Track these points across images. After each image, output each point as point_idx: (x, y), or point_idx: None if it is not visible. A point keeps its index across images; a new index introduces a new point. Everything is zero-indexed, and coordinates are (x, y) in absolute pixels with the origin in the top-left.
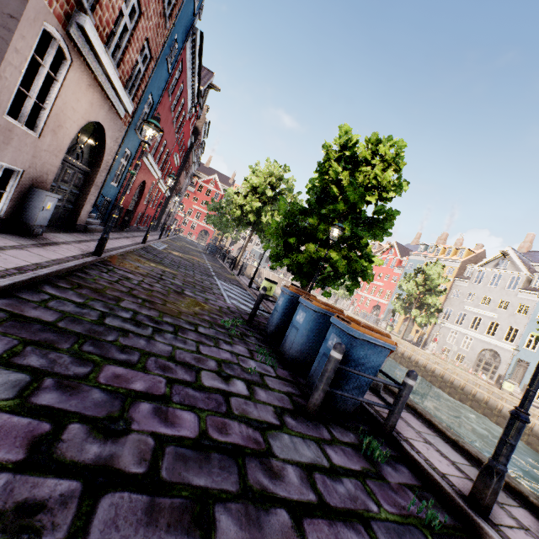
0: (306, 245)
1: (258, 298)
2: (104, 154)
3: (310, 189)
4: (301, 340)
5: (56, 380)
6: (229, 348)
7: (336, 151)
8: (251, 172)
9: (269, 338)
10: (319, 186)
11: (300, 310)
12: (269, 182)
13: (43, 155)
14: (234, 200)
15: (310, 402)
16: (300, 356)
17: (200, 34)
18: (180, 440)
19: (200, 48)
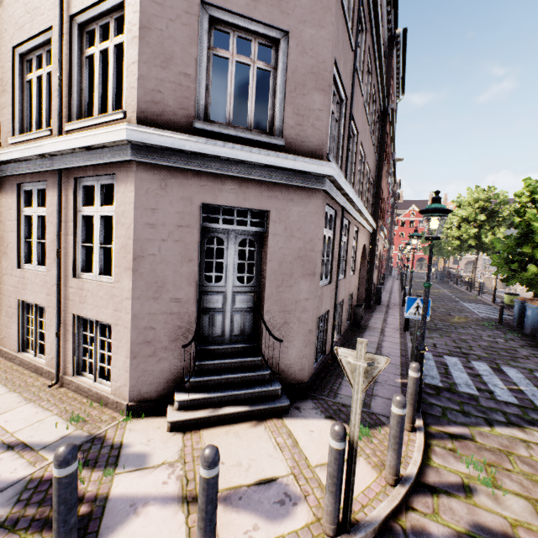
0: (526, 267)
1: (500, 308)
2: (380, 258)
3: (515, 228)
4: (532, 323)
5: (444, 336)
6: (490, 332)
7: (527, 196)
8: (455, 205)
9: (516, 329)
10: (522, 225)
11: (527, 309)
12: (477, 206)
13: (376, 274)
14: (448, 234)
15: (535, 341)
16: (535, 331)
17: (392, 161)
18: (483, 345)
19: (393, 165)
